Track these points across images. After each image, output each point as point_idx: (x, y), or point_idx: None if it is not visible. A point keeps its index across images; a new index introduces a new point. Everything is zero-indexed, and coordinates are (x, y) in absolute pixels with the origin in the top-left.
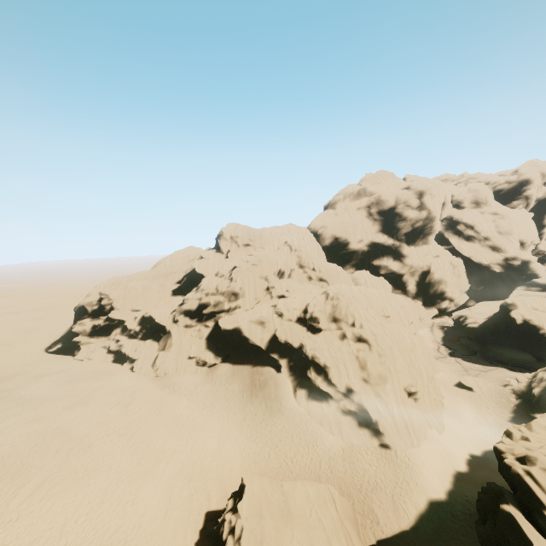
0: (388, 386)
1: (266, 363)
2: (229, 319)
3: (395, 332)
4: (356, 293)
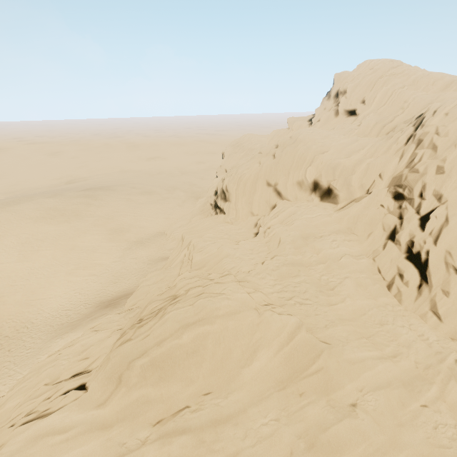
0: None
1: None
2: (204, 219)
3: None
4: (332, 375)
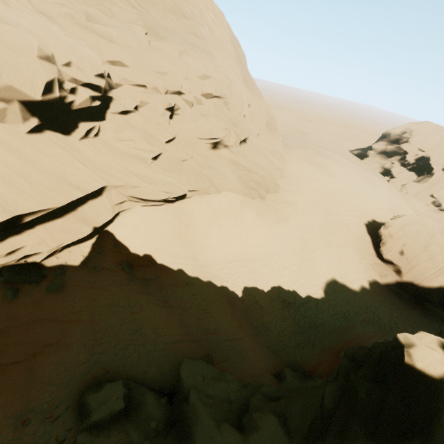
0: None
1: None
2: None
3: None
4: None
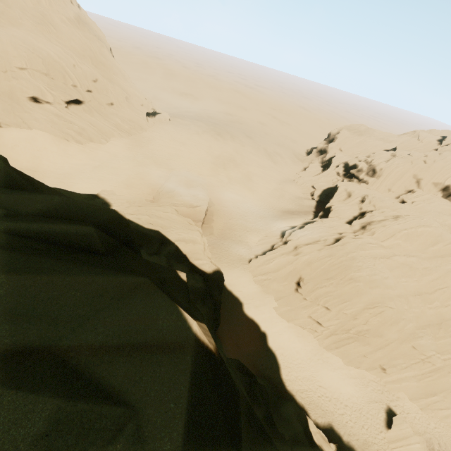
0: (290, 257)
1: (317, 215)
2: (349, 183)
3: (360, 263)
4: None
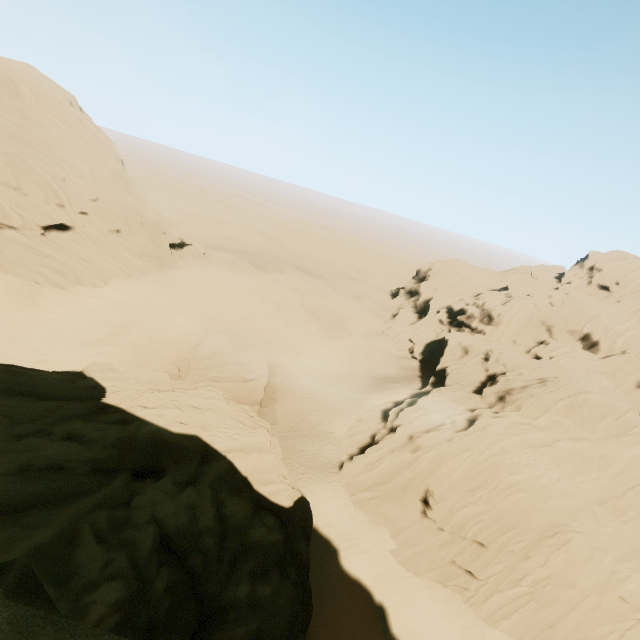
0: (406, 455)
1: (426, 382)
2: (460, 334)
3: (515, 458)
4: None
